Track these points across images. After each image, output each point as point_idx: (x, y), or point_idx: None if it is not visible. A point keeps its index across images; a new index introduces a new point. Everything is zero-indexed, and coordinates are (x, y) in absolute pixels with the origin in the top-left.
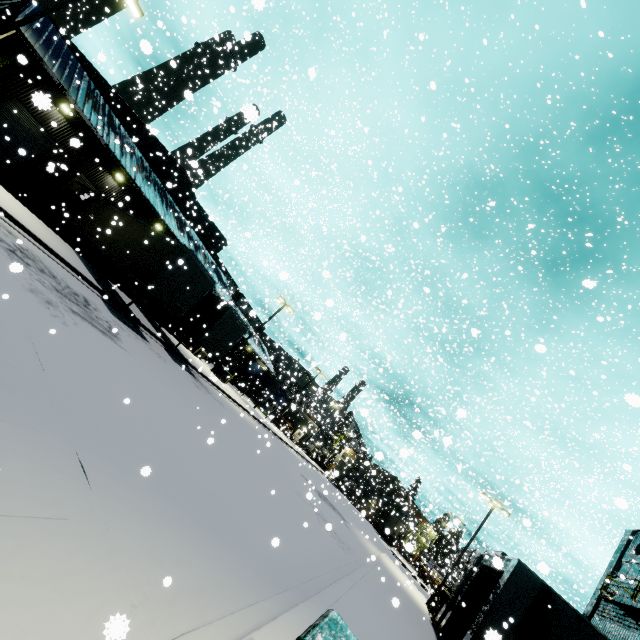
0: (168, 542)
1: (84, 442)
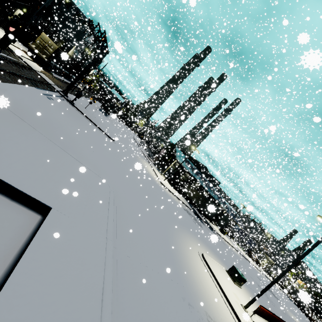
0: (220, 261)
1: (210, 247)
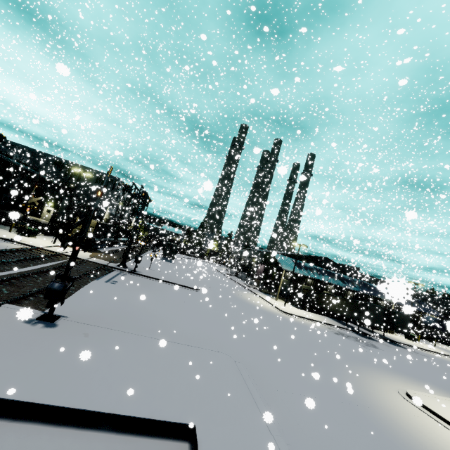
0: (442, 391)
1: (410, 375)
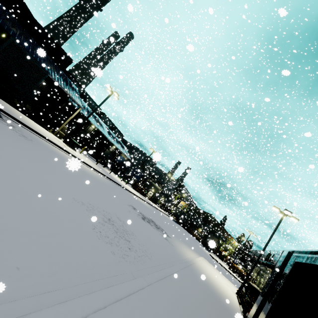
0: None
1: None
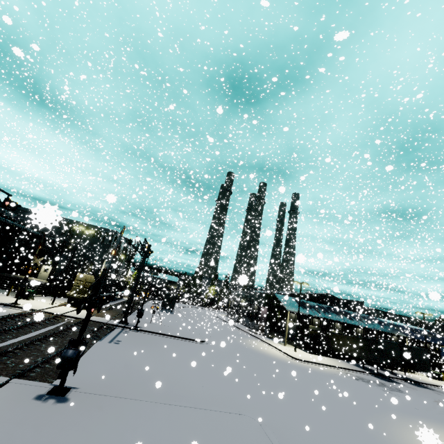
0: None
1: None
